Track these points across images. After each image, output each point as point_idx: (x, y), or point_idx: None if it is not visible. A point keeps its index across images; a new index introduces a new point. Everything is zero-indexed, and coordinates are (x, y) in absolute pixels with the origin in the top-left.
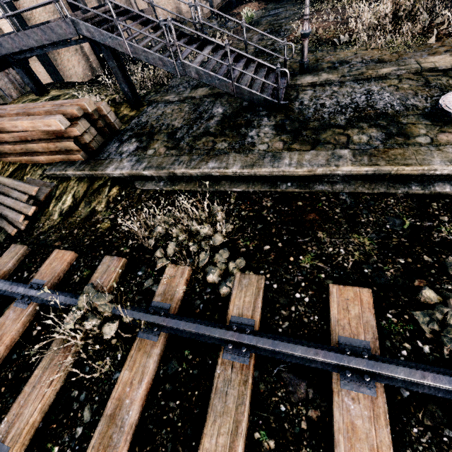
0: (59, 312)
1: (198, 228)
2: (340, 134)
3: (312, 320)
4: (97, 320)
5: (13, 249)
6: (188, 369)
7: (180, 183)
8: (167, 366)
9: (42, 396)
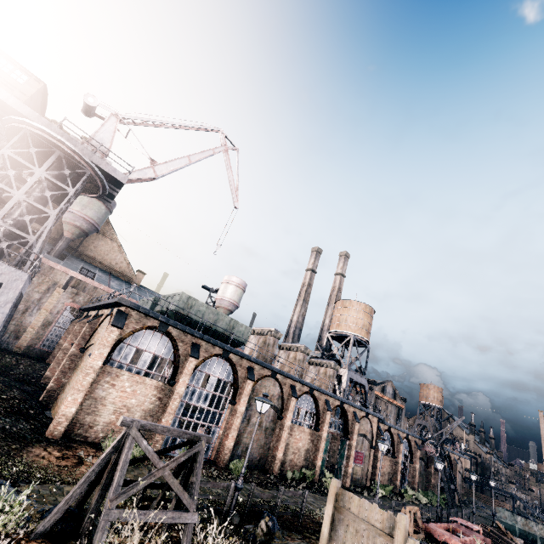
0: None
1: None
2: None
3: None
4: None
5: None
6: None
7: None
8: None
9: None
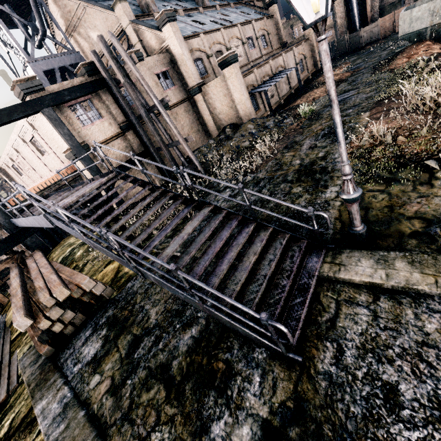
0: None
1: None
2: None
3: None
4: None
5: None
6: None
7: None
8: None
9: None
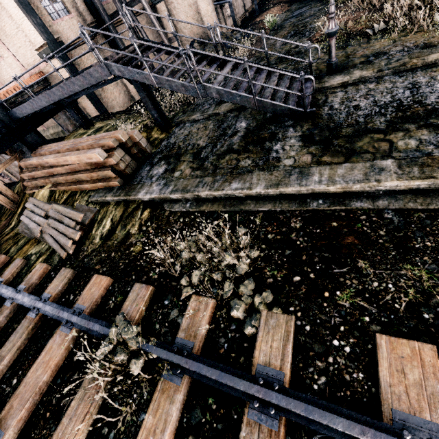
0: (96, 339)
1: (222, 255)
2: (379, 140)
3: (355, 378)
4: (124, 355)
5: (63, 273)
6: (212, 422)
7: (205, 204)
8: (190, 414)
9: (76, 431)
